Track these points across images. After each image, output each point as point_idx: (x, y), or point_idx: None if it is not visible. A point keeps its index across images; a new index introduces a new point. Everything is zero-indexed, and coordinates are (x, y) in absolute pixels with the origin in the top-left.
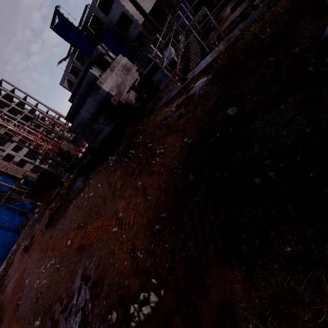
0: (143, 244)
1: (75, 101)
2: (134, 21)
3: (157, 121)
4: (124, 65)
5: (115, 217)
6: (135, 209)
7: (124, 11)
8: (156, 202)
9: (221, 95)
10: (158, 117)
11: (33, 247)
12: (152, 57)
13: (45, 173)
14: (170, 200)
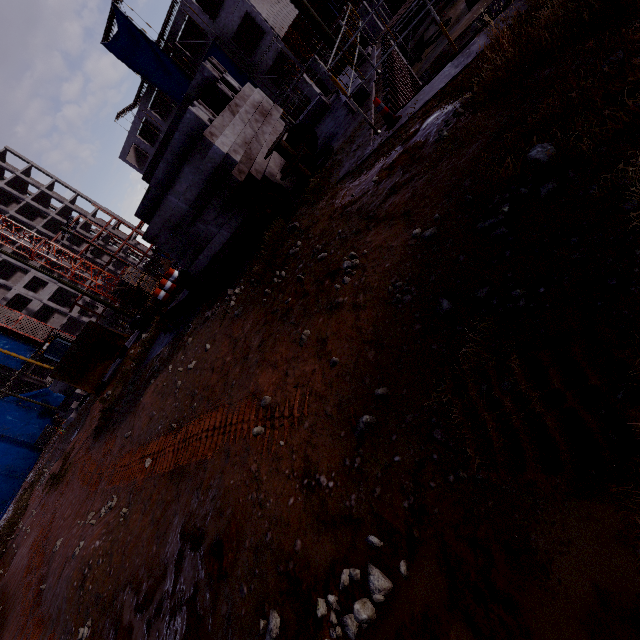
0: (331, 457)
1: (156, 176)
2: (268, 31)
3: (336, 207)
4: (257, 104)
5: (254, 404)
6: (301, 385)
7: (248, 10)
8: (354, 367)
9: (499, 128)
10: (337, 199)
11: (69, 475)
12: (328, 70)
13: (93, 330)
14: (392, 359)
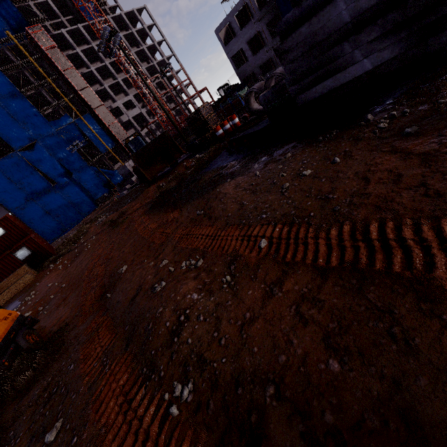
0: None
1: None
2: None
3: None
4: None
5: None
6: None
7: None
8: None
9: None
10: None
11: (125, 225)
12: None
13: (165, 138)
14: None
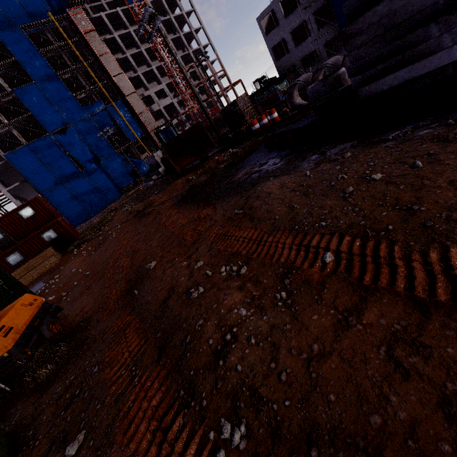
0: None
1: None
2: None
3: None
4: None
5: None
6: None
7: None
8: None
9: None
10: None
11: (152, 216)
12: None
13: (198, 129)
14: None
